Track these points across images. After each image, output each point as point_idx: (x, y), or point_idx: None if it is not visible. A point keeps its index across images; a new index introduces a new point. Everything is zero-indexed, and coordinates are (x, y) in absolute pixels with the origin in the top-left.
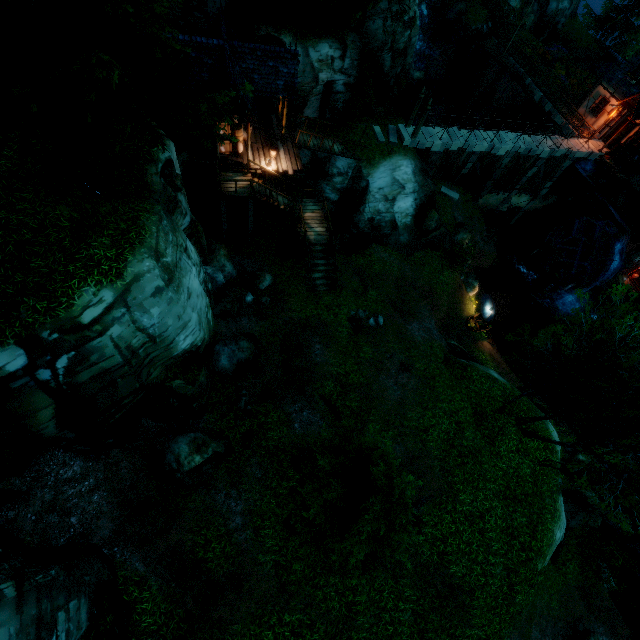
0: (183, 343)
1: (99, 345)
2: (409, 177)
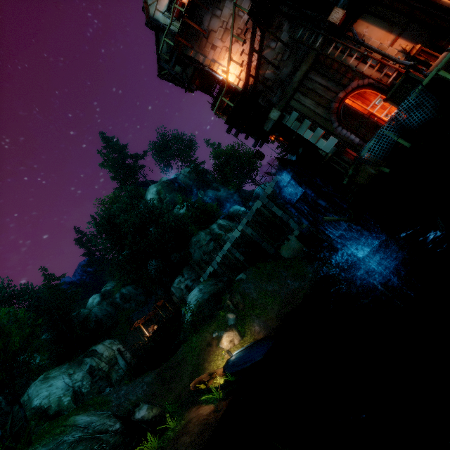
0: (36, 402)
1: (22, 399)
2: (195, 295)
